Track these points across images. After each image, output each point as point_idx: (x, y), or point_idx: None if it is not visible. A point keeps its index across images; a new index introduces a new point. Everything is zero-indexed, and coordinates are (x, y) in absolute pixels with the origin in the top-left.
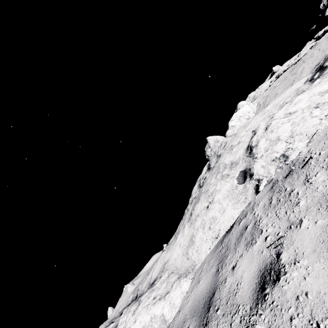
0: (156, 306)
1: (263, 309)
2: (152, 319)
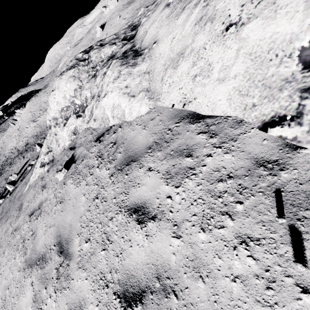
0: (123, 99)
1: (126, 216)
2: (119, 106)
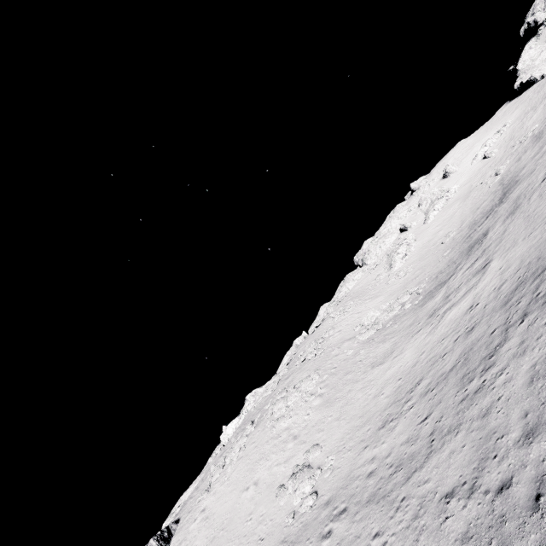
0: None
1: None
2: None
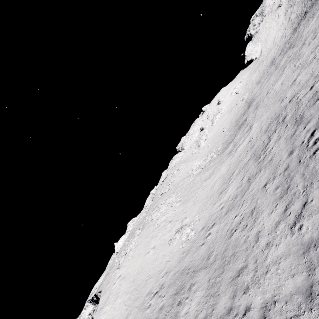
0: None
1: None
2: None
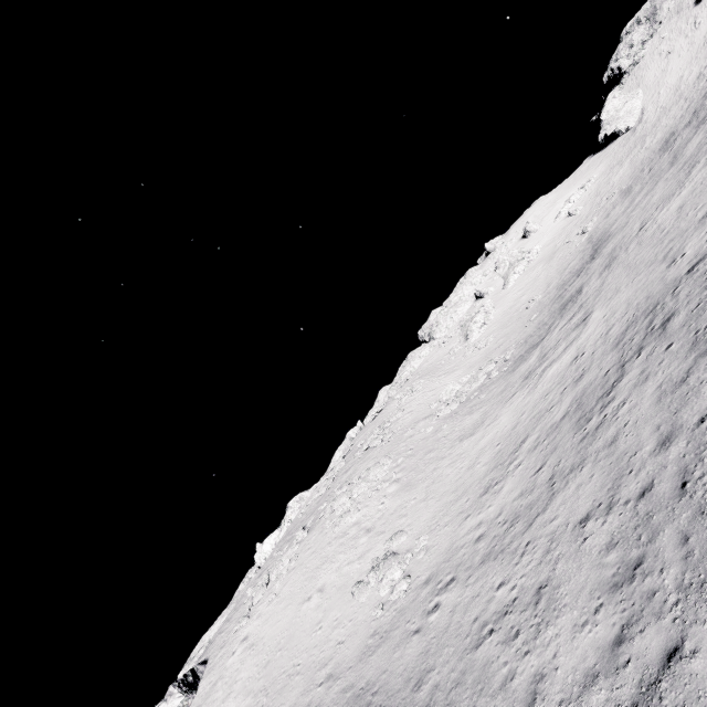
0: None
1: None
2: None
